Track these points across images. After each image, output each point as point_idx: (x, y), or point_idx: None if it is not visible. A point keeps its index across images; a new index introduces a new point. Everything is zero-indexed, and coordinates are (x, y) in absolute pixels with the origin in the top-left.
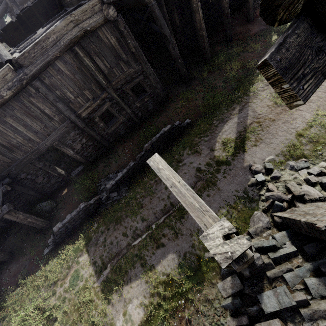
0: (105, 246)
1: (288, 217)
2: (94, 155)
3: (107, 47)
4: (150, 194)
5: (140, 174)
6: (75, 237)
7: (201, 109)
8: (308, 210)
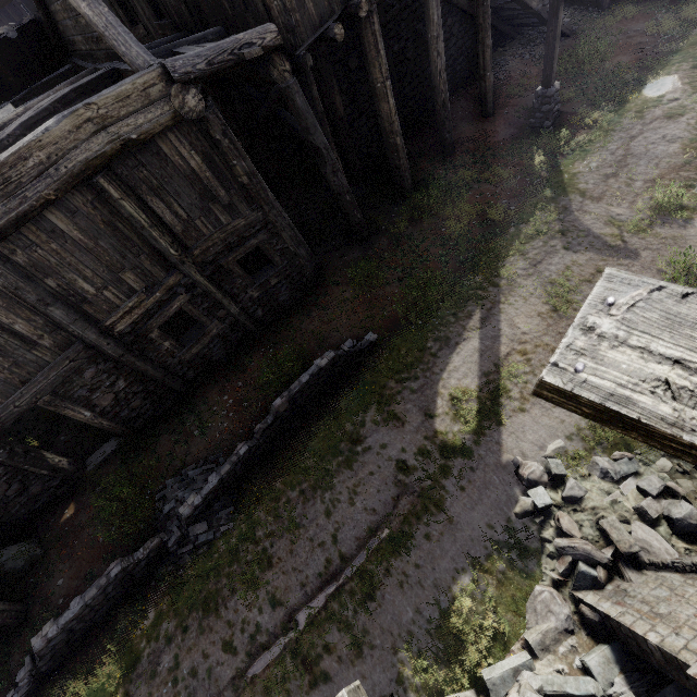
0: (177, 683)
1: (614, 618)
2: (147, 414)
3: (180, 175)
4: (289, 530)
5: (264, 471)
6: (94, 652)
7: (400, 311)
8: (657, 601)
